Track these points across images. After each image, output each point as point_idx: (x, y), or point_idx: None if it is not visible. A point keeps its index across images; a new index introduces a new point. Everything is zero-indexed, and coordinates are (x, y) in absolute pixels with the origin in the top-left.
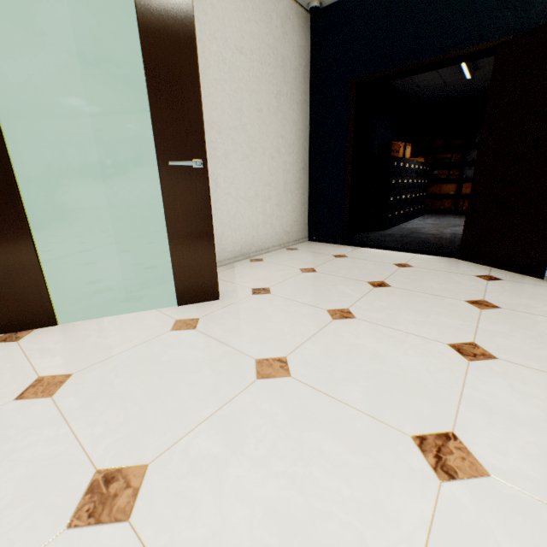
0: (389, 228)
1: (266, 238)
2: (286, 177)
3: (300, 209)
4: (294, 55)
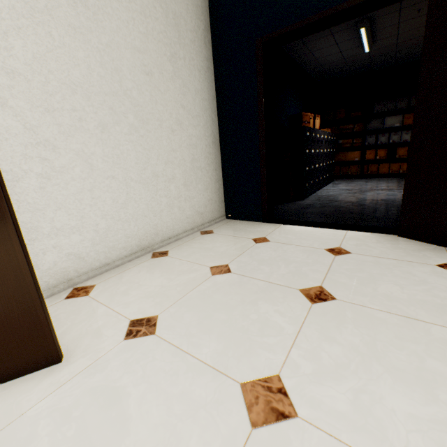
0: (307, 197)
1: (174, 223)
2: (193, 152)
3: (214, 186)
4: (189, 15)
